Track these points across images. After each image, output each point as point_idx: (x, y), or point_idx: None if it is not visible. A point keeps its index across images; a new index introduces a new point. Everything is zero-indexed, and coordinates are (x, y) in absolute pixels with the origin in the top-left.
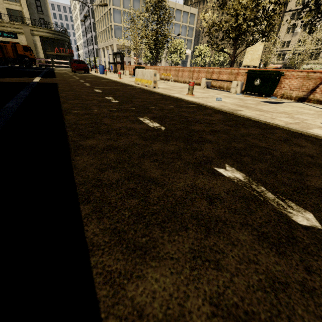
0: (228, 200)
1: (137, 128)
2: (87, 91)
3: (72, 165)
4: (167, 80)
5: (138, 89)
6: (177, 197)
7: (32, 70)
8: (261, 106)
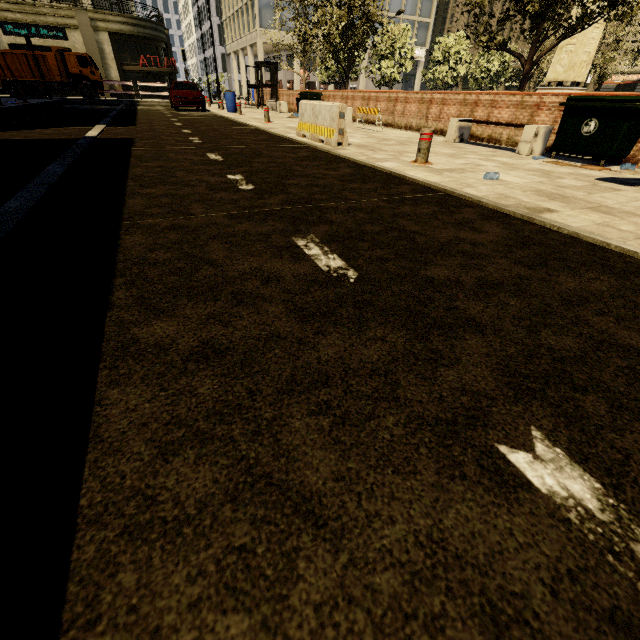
0: (562, 636)
1: (287, 276)
2: (191, 158)
3: (90, 425)
4: (369, 122)
5: (302, 151)
6: (383, 611)
7: (94, 108)
8: (601, 195)
